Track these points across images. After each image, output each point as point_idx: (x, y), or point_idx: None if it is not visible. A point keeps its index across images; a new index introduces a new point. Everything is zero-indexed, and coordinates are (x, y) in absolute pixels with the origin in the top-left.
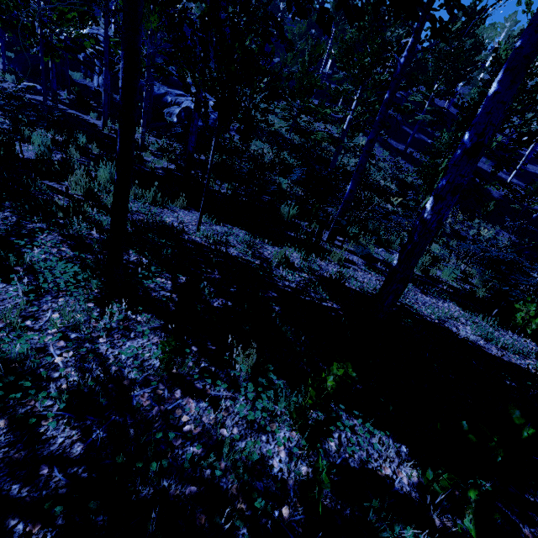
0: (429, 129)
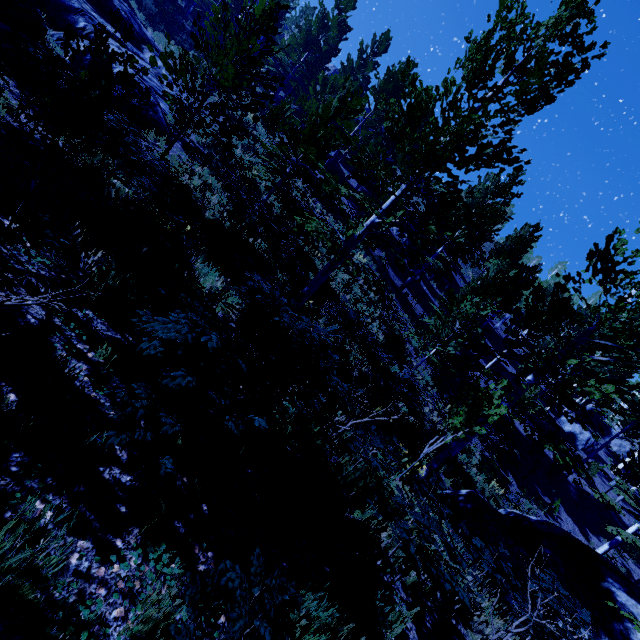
0: (427, 274)
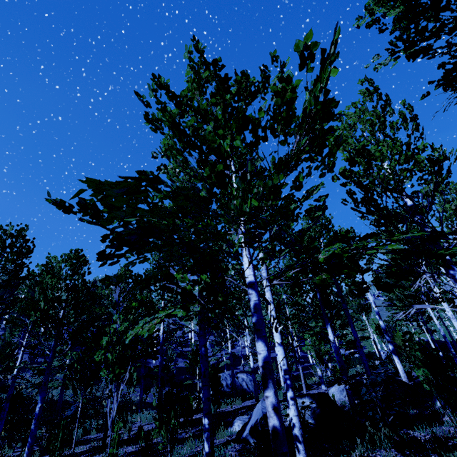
0: None
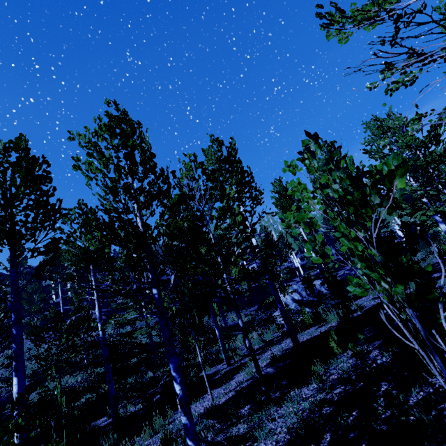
0: None
